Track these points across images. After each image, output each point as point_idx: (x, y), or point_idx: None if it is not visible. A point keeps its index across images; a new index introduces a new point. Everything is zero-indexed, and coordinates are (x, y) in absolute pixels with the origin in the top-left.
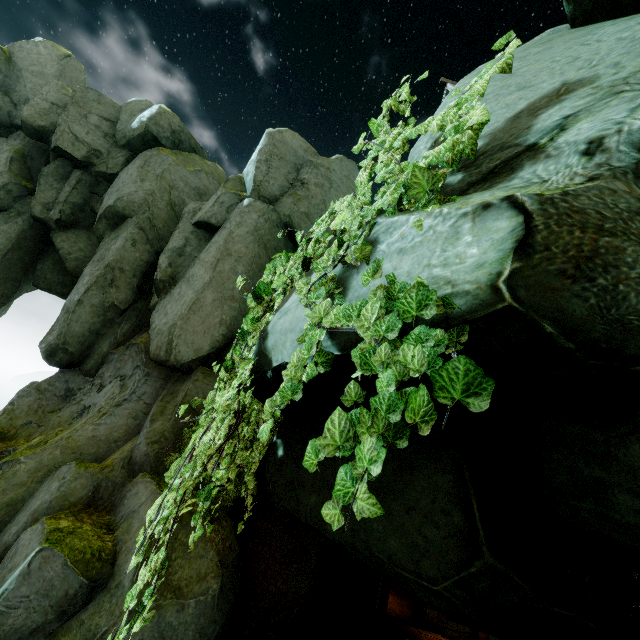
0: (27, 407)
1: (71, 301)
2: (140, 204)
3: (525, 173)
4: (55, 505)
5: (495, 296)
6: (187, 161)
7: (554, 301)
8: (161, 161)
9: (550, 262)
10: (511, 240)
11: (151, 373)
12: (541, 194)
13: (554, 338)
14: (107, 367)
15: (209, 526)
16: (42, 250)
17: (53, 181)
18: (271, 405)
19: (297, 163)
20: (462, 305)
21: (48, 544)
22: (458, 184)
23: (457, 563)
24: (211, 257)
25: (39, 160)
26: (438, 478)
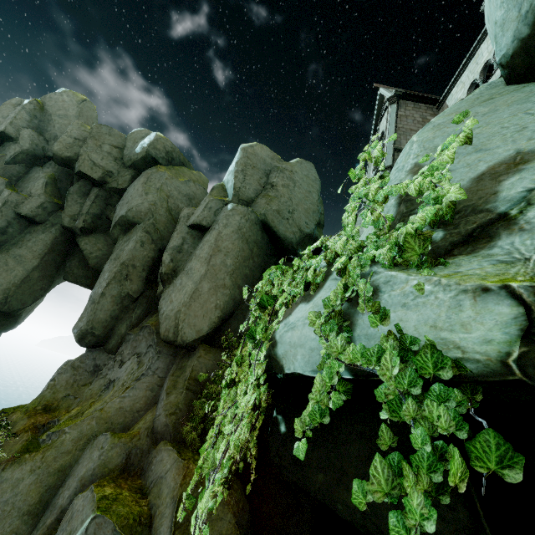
0: (65, 382)
1: (96, 294)
2: (146, 213)
3: (504, 243)
4: (97, 472)
5: (505, 369)
6: (178, 173)
7: None
8: (159, 177)
9: None
10: (515, 327)
11: (162, 351)
12: (534, 285)
13: None
14: (125, 346)
15: (225, 491)
16: (70, 251)
17: (77, 197)
18: (301, 424)
19: (266, 169)
20: (473, 369)
21: (100, 512)
22: (441, 242)
23: None
24: (205, 253)
25: (66, 182)
26: None
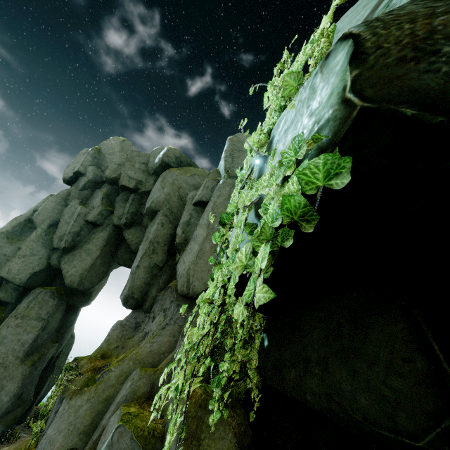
0: (116, 336)
1: (133, 267)
2: (163, 202)
3: None
4: (129, 398)
5: (348, 108)
6: (186, 171)
7: (403, 85)
8: (172, 175)
9: (386, 56)
10: (346, 60)
11: (180, 304)
12: (366, 21)
13: (419, 119)
14: (156, 305)
15: (225, 411)
16: (119, 243)
17: (121, 203)
18: (221, 275)
19: None
20: (328, 133)
21: (122, 422)
22: None
23: (434, 412)
24: (205, 221)
25: (115, 195)
26: (391, 329)
